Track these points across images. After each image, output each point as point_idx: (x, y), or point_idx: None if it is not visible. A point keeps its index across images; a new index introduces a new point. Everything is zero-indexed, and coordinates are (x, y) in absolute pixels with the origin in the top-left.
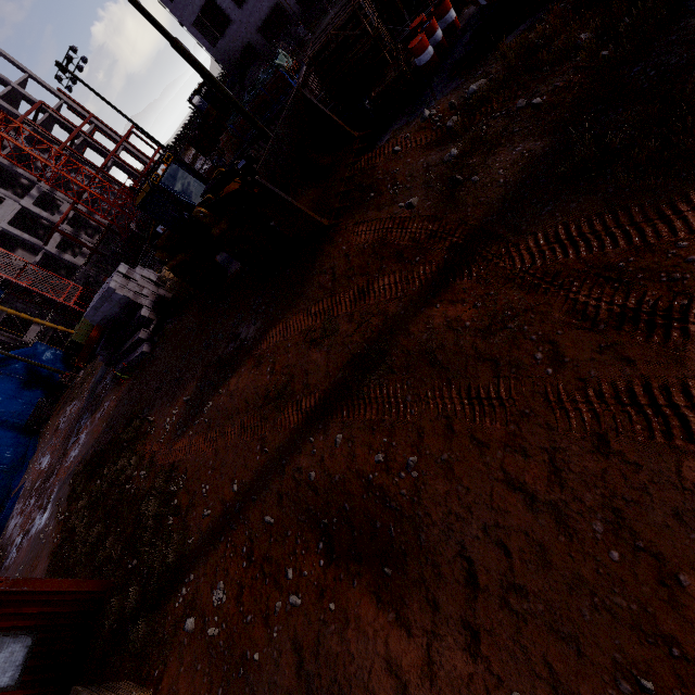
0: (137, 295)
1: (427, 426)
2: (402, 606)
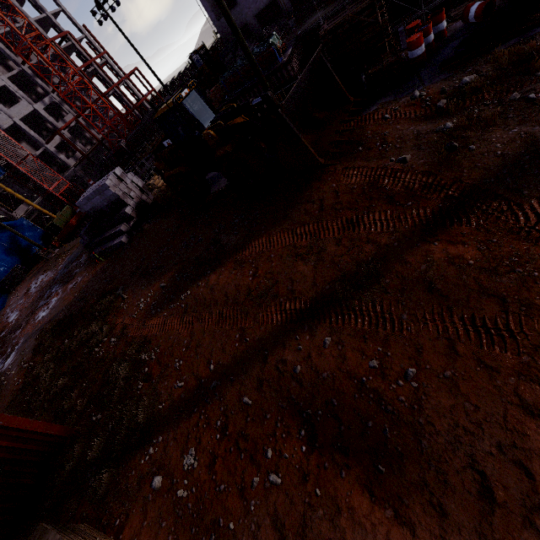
0: (125, 195)
1: (426, 343)
2: (401, 505)
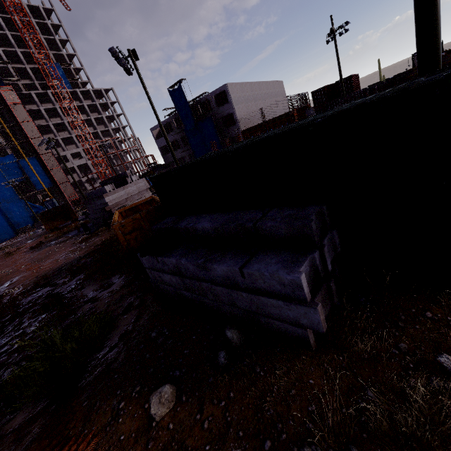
0: None
1: None
2: None
